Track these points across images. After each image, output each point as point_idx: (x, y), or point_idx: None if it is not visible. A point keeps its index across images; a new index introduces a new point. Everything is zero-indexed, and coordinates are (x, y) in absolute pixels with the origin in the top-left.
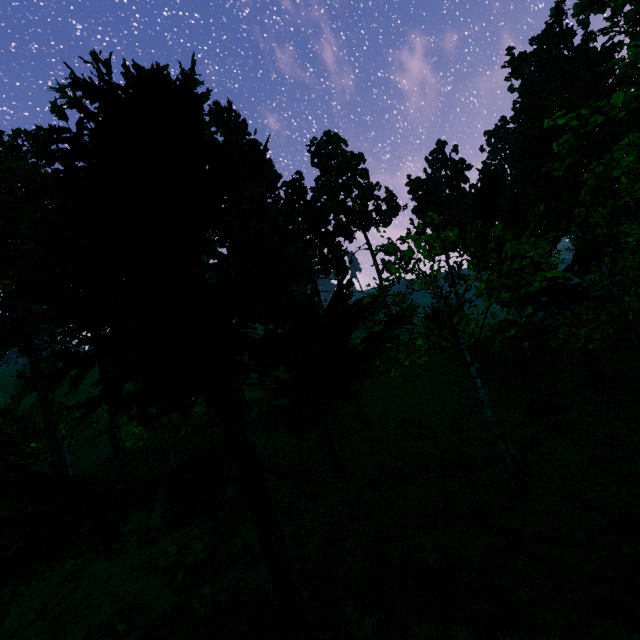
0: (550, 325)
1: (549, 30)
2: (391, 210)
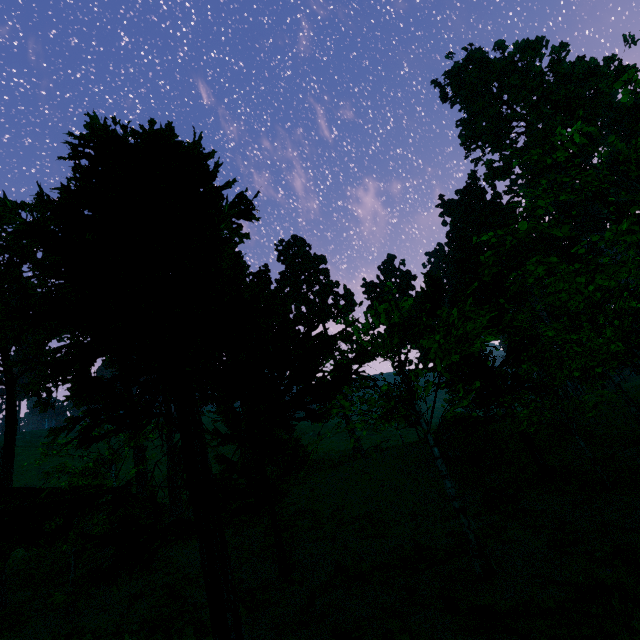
0: (495, 414)
1: (468, 187)
2: (348, 306)
